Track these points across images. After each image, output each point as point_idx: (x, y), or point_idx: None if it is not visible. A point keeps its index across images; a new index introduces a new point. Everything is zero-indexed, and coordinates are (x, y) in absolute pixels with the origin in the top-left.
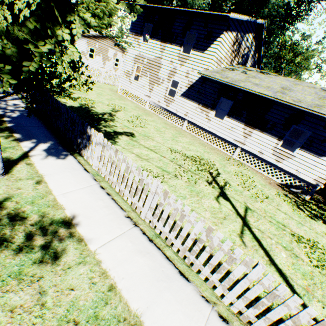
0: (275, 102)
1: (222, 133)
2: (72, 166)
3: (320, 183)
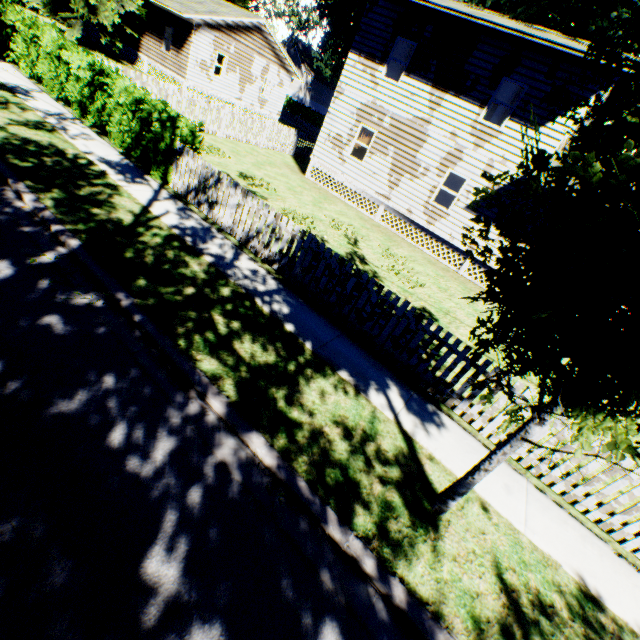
0: None
1: None
2: (468, 444)
3: None
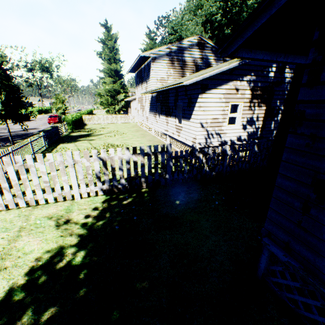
0: (169, 92)
1: (161, 128)
2: None
3: (195, 143)
